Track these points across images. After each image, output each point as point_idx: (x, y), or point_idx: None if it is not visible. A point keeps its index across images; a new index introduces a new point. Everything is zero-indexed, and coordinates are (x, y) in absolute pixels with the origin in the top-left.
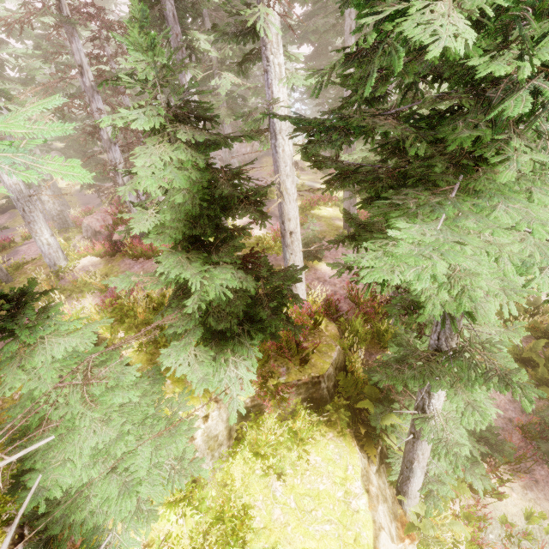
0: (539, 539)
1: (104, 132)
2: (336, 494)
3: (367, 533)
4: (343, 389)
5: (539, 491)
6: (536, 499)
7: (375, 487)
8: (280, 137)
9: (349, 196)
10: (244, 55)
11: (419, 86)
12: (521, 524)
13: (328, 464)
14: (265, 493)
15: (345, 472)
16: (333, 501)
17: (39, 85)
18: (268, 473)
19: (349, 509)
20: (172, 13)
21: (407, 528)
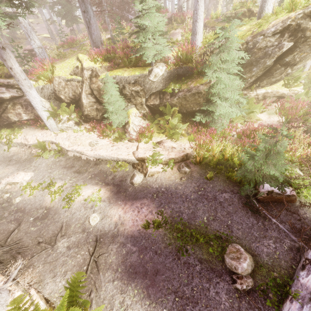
0: None
1: None
2: None
3: None
4: None
5: None
6: None
7: None
8: None
9: None
10: None
11: None
12: None
13: None
14: None
15: None
16: None
17: None
18: None
19: None
20: None
21: None
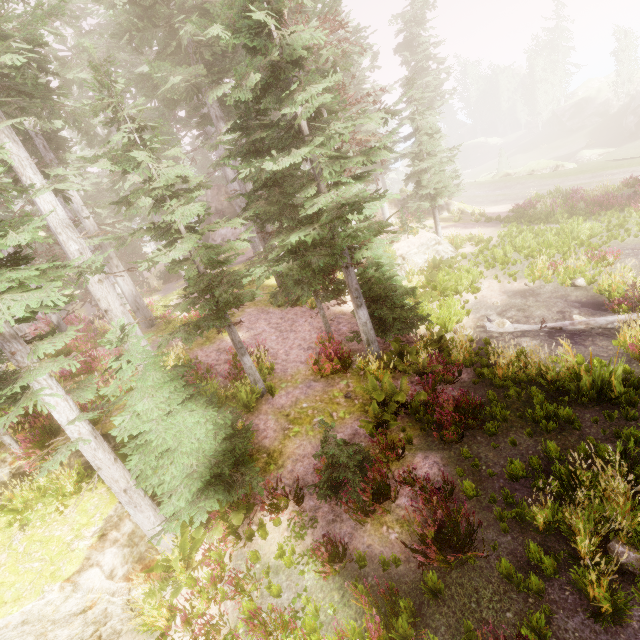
0: (281, 573)
1: (5, 251)
2: (66, 538)
3: (67, 567)
4: (122, 445)
5: (311, 528)
6: (303, 535)
7: (121, 533)
8: (59, 235)
9: (172, 268)
10: (15, 180)
11: (153, 172)
12: (274, 561)
13: (79, 514)
14: (4, 542)
15: (90, 519)
16: (59, 544)
17: (7, 216)
18: (19, 526)
19: (68, 549)
20: (43, 145)
21: (147, 571)
